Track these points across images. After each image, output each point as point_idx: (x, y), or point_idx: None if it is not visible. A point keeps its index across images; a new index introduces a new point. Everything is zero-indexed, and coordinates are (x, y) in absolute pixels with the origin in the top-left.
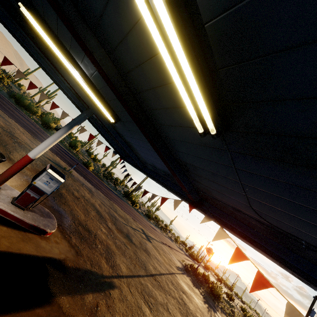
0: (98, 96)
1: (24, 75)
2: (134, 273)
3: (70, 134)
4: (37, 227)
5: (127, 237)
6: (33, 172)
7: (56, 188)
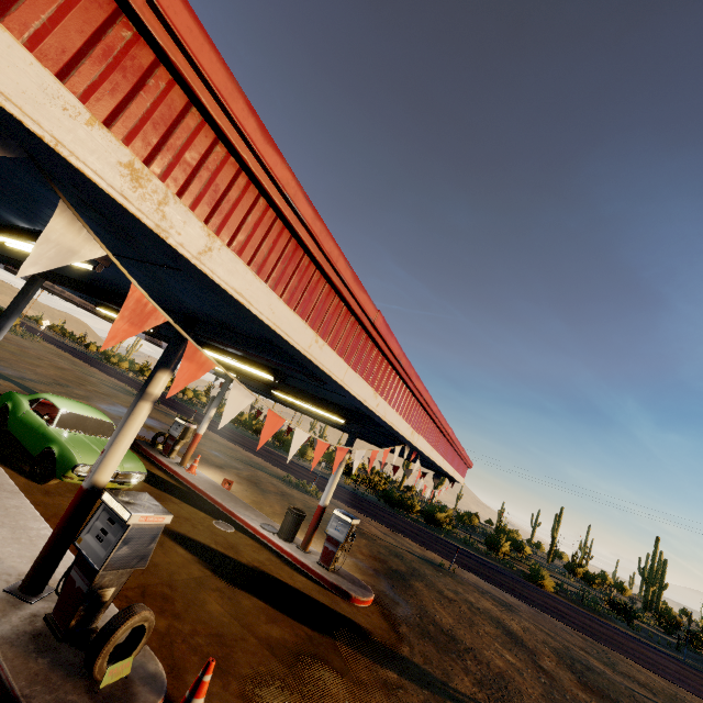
0: (324, 410)
1: None
2: None
3: (508, 537)
4: (338, 586)
5: None
6: (370, 558)
7: (347, 533)
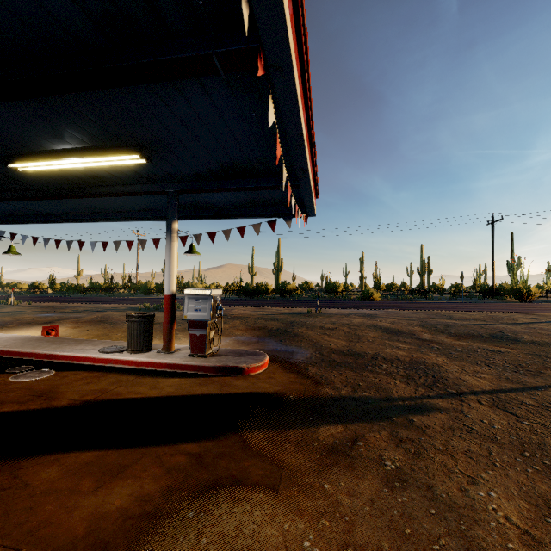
0: (101, 153)
1: (145, 240)
2: (534, 384)
3: None
4: (223, 366)
5: (494, 340)
6: (249, 331)
7: (211, 307)
